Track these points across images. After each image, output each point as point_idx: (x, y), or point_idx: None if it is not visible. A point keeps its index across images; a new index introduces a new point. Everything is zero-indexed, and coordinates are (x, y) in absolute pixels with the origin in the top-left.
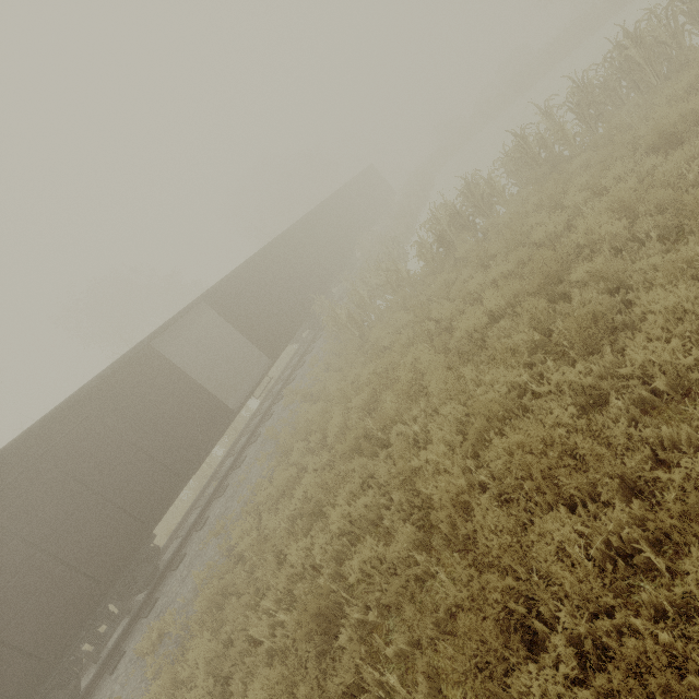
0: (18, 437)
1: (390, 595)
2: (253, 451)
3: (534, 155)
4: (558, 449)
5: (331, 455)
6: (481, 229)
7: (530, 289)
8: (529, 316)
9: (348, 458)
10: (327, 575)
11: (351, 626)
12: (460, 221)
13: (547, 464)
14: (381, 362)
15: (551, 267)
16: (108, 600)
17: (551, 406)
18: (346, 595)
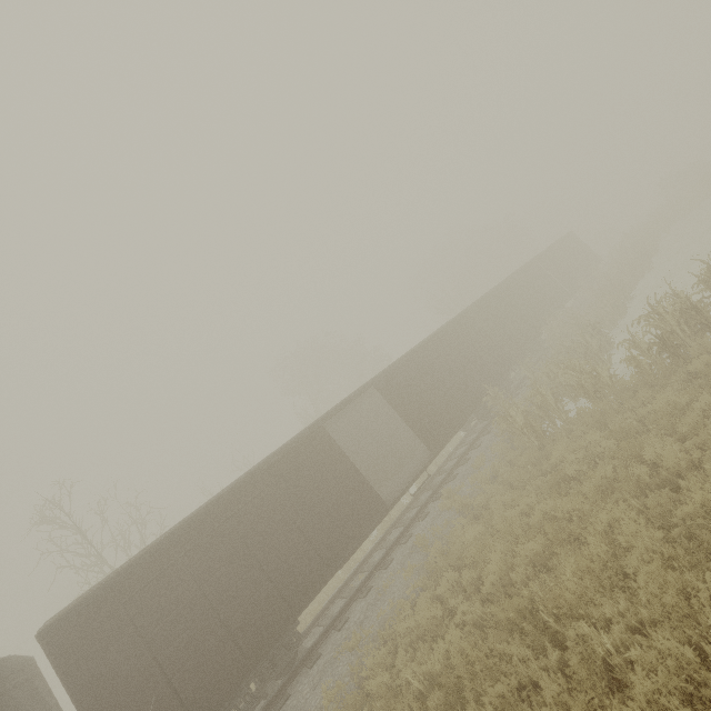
0: (216, 498)
1: None
2: (401, 555)
3: None
4: None
5: (485, 611)
6: None
7: None
8: None
9: (506, 631)
10: None
11: None
12: (697, 318)
13: None
14: (562, 504)
15: None
16: (251, 677)
17: None
18: None
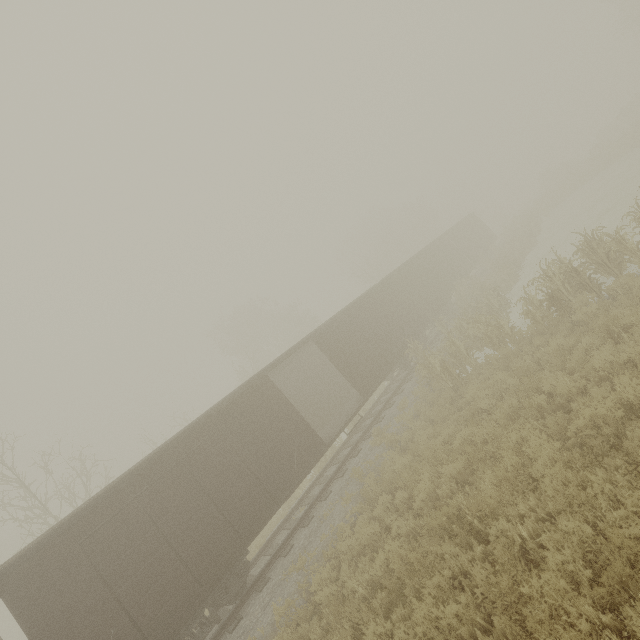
0: (170, 441)
1: None
2: (339, 487)
3: None
4: None
5: (417, 523)
6: (606, 289)
7: None
8: None
9: (437, 536)
10: None
11: None
12: (577, 279)
13: None
14: (479, 430)
15: None
16: (205, 604)
17: None
18: None
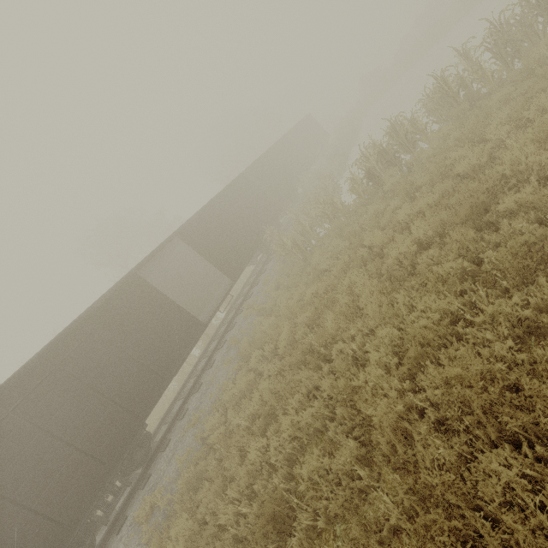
0: (39, 352)
1: (336, 508)
2: (221, 355)
3: (454, 94)
4: (500, 386)
5: (282, 364)
6: (405, 164)
7: (457, 220)
8: (458, 245)
9: (296, 368)
10: (280, 475)
11: (302, 529)
12: (386, 157)
13: (489, 402)
14: (322, 284)
15: (476, 197)
16: (113, 476)
17: (485, 336)
18: (297, 500)
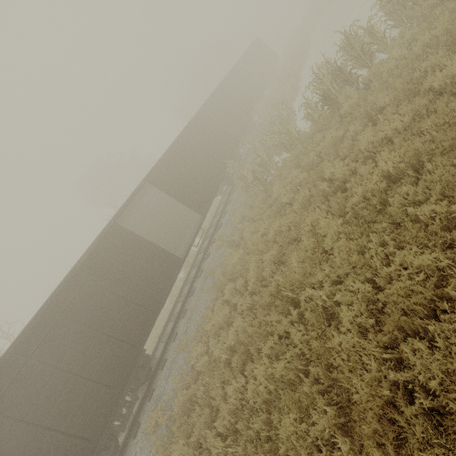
0: (43, 305)
1: None
2: (200, 284)
3: None
4: None
5: (253, 300)
6: (362, 81)
7: (437, 150)
8: (442, 185)
9: (266, 308)
10: (260, 420)
11: None
12: (341, 76)
13: None
14: (284, 222)
15: None
16: (123, 395)
17: None
18: None
